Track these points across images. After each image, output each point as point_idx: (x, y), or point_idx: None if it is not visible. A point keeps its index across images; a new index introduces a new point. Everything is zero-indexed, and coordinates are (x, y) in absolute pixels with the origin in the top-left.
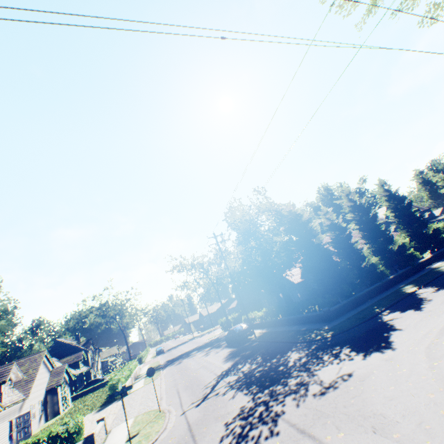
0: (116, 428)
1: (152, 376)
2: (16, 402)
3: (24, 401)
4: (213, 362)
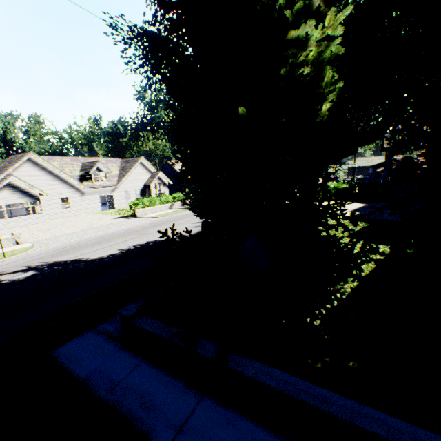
0: (22, 245)
1: (174, 212)
2: (103, 187)
3: (117, 187)
4: (147, 237)
